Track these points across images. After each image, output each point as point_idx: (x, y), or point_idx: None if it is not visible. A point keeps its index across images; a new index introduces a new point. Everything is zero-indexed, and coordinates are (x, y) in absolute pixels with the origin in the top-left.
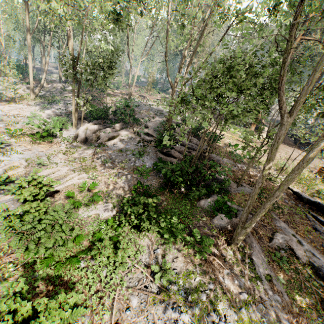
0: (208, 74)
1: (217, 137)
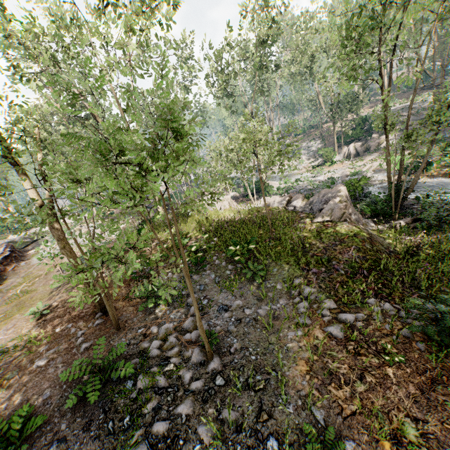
0: None
1: None
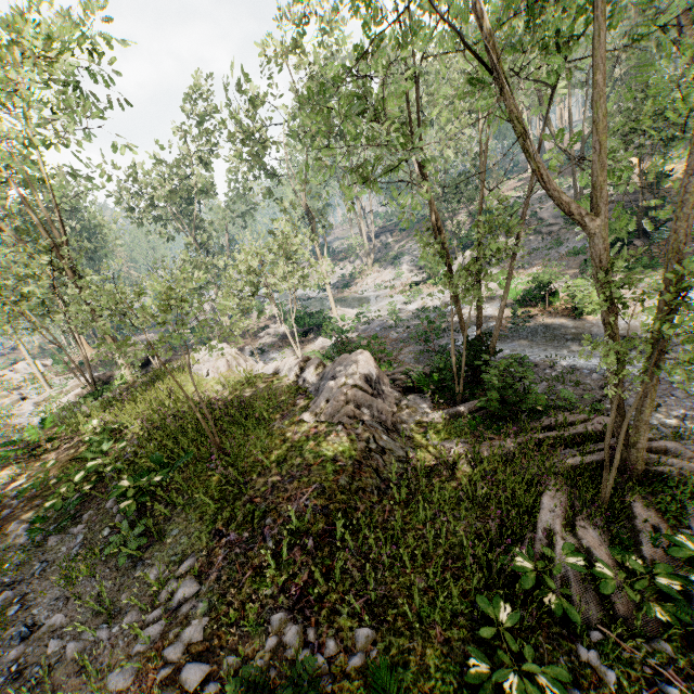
0: (626, 123)
1: (661, 173)
